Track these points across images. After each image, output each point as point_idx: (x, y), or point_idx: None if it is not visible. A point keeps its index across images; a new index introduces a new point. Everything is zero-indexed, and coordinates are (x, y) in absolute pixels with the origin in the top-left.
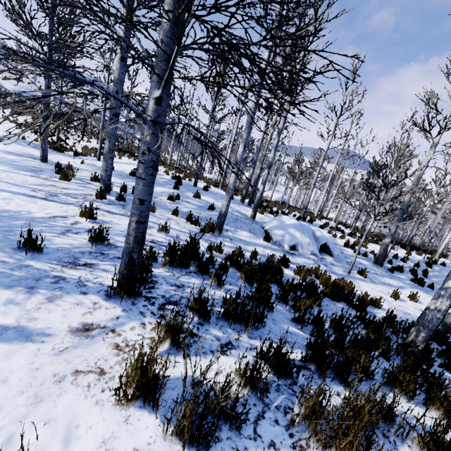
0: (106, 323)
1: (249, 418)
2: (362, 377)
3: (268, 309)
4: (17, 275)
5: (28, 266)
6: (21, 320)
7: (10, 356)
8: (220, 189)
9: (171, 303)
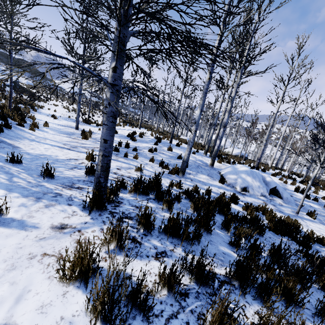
0: (76, 225)
1: (163, 315)
2: (289, 302)
3: (207, 231)
4: (33, 190)
5: (42, 185)
6: (24, 217)
7: (8, 237)
8: None
9: (127, 217)
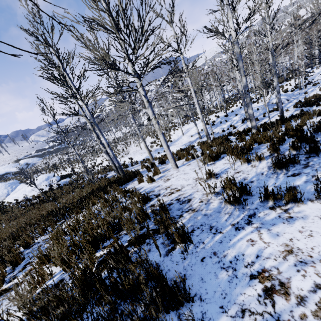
0: None
1: None
2: None
3: None
4: None
5: None
6: None
7: None
8: (221, 112)
9: None
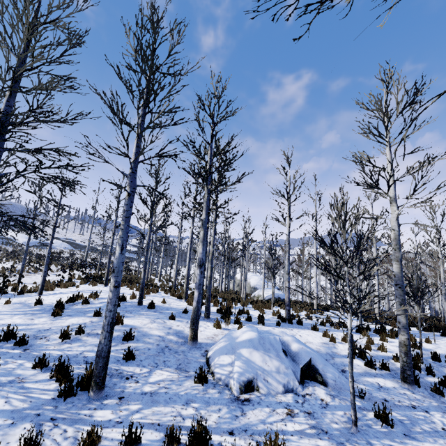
0: None
1: None
2: None
3: None
4: None
5: None
6: None
7: None
8: (185, 300)
9: None
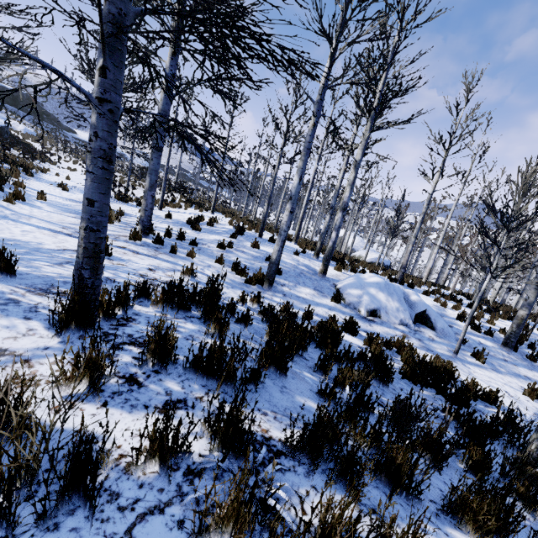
0: (25, 351)
1: (136, 507)
2: (394, 489)
3: (281, 371)
4: None
5: None
6: None
7: None
8: (294, 243)
9: (135, 344)
